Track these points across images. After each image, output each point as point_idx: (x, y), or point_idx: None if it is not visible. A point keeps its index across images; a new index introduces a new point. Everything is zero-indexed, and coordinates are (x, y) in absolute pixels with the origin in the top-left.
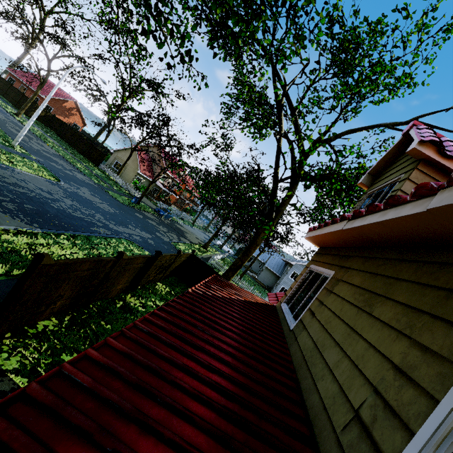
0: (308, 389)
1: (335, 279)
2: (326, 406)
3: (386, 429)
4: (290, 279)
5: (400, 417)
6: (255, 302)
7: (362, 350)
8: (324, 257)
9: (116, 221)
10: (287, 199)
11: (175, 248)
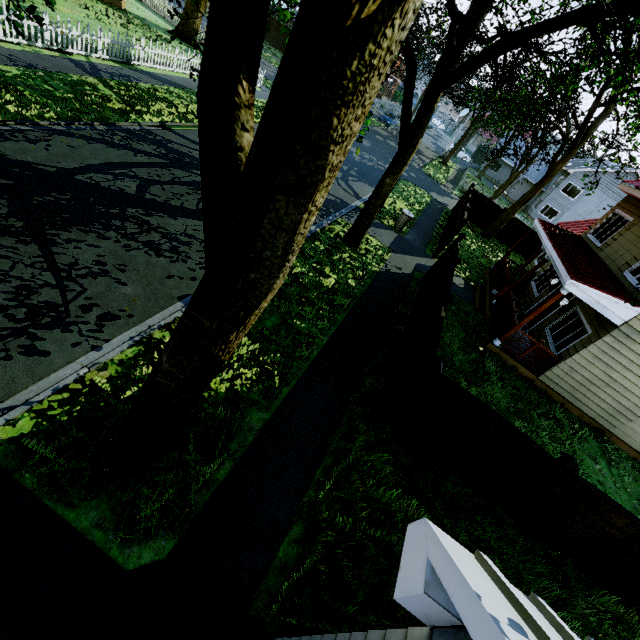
0: (609, 263)
1: (632, 223)
2: (616, 264)
3: (633, 262)
4: (561, 194)
5: (637, 260)
6: (570, 234)
7: (634, 250)
8: (629, 206)
9: (381, 158)
10: (600, 119)
11: (428, 176)
